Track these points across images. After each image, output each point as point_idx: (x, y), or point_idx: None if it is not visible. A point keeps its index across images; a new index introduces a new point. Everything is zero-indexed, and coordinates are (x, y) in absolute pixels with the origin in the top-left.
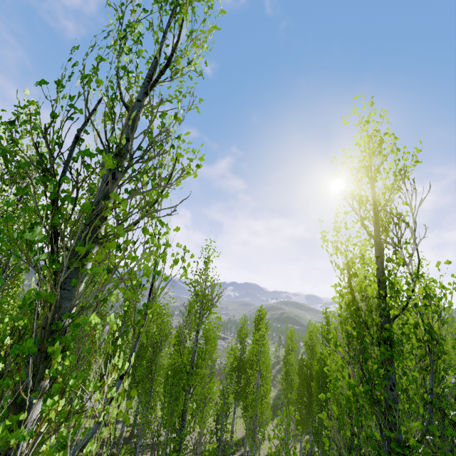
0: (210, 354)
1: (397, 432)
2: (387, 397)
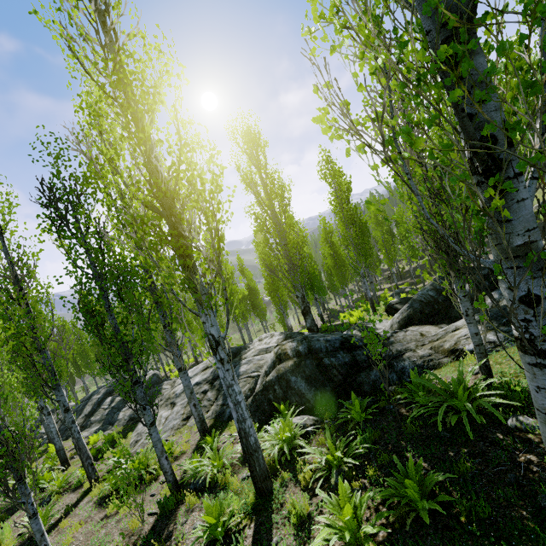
0: None
1: None
2: None
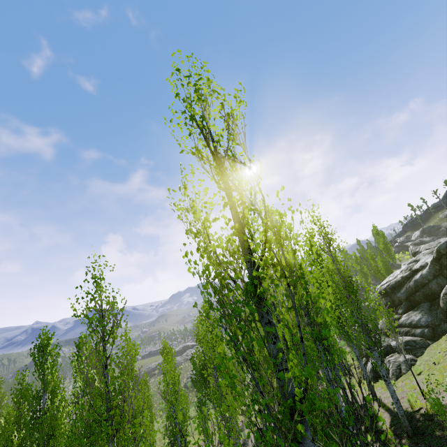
0: (125, 385)
1: (285, 389)
2: (272, 353)
